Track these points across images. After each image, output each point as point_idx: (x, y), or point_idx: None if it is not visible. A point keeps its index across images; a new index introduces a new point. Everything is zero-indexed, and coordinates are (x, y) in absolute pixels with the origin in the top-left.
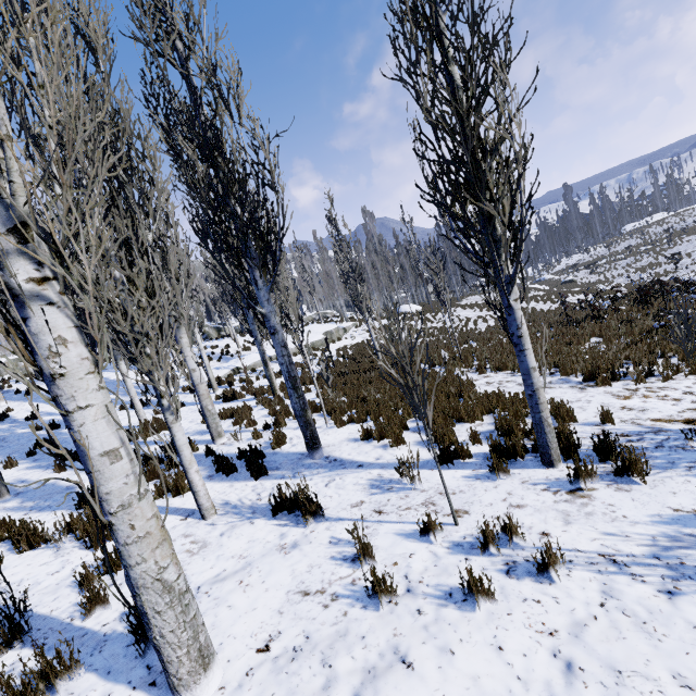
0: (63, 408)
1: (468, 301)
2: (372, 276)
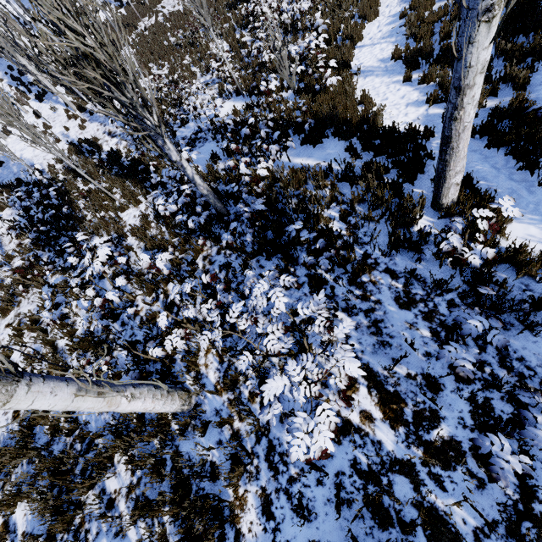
0: None
1: None
2: None
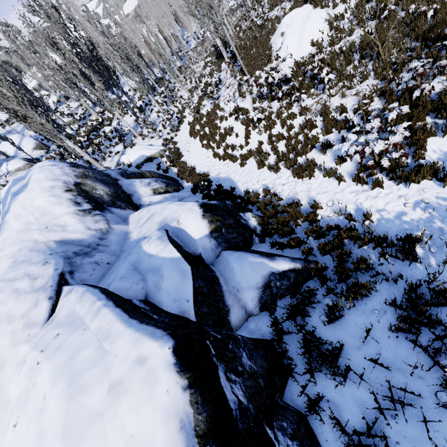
0: None
1: None
2: None
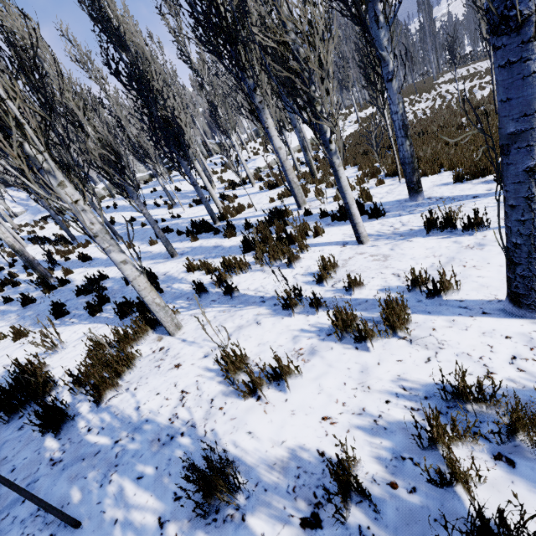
0: (533, 30)
1: (445, 79)
2: (353, 65)
